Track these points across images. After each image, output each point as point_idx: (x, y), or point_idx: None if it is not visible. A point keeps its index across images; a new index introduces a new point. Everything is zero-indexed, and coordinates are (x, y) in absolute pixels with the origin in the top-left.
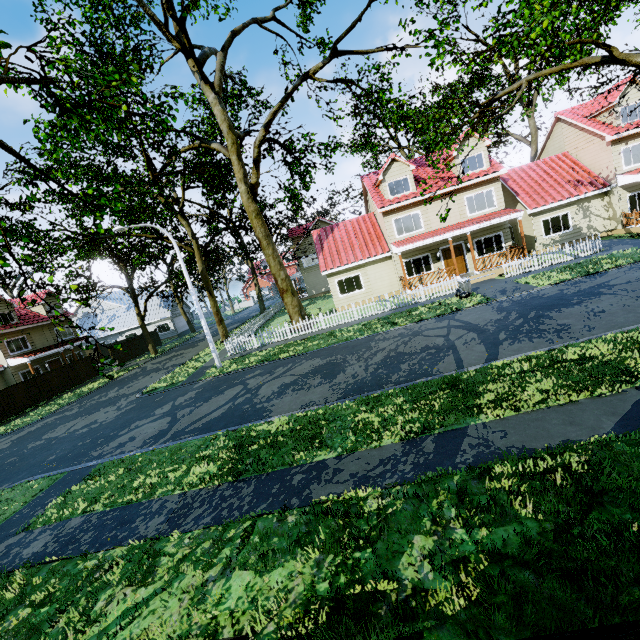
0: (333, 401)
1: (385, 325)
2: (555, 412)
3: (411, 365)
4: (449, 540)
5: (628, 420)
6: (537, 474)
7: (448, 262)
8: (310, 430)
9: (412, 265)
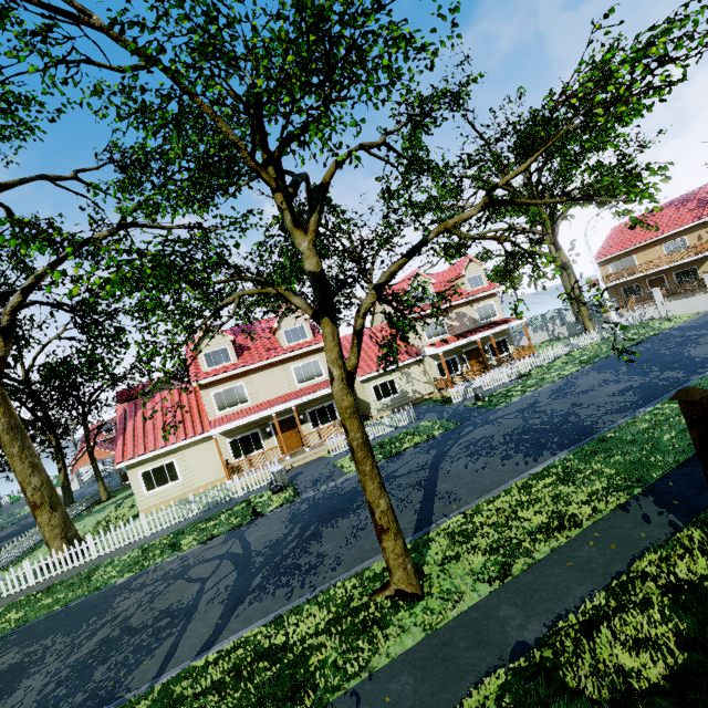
0: None
1: (166, 550)
2: None
3: (110, 668)
4: None
5: None
6: None
7: (282, 437)
8: None
9: (239, 444)
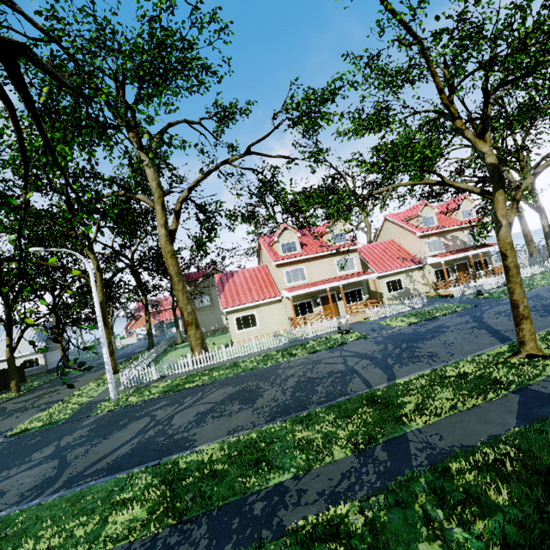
0: (262, 424)
1: (285, 356)
2: (468, 414)
3: (325, 387)
4: (456, 540)
5: (523, 415)
6: (487, 466)
7: (325, 307)
8: (250, 454)
9: (298, 308)
